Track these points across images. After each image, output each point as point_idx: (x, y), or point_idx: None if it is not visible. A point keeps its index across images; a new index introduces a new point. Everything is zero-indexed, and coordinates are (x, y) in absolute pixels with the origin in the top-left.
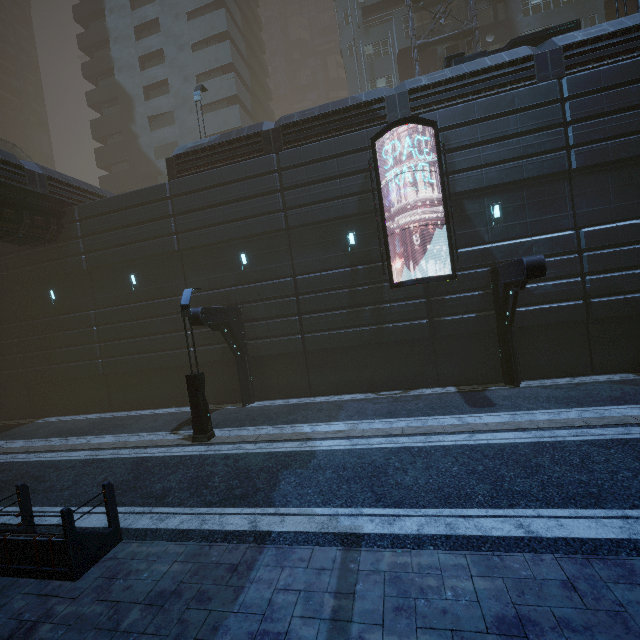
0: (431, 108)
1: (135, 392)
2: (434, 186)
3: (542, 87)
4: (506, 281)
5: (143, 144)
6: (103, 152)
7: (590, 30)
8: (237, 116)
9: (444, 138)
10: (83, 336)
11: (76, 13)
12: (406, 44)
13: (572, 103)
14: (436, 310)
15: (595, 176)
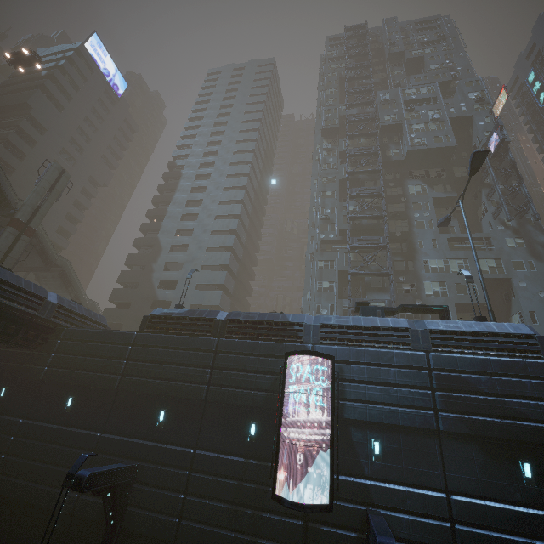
0: (335, 342)
1: (0, 526)
2: (327, 406)
3: (414, 355)
4: (371, 543)
5: (154, 276)
6: (126, 274)
7: (449, 323)
8: (223, 277)
9: (340, 369)
10: None
11: (154, 199)
12: (345, 268)
13: (437, 374)
14: (311, 540)
15: (460, 443)
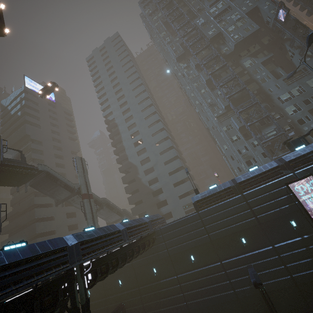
0: (302, 166)
1: None
2: None
3: None
4: None
5: (143, 181)
6: (128, 188)
7: None
8: (179, 162)
9: None
10: (174, 290)
11: (112, 144)
12: (241, 125)
13: None
14: None
15: None
